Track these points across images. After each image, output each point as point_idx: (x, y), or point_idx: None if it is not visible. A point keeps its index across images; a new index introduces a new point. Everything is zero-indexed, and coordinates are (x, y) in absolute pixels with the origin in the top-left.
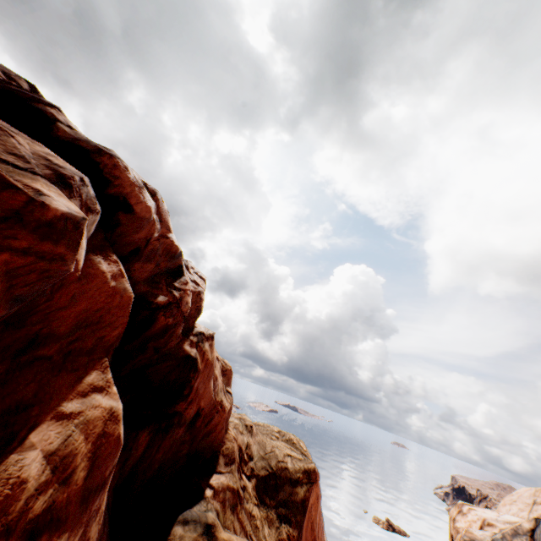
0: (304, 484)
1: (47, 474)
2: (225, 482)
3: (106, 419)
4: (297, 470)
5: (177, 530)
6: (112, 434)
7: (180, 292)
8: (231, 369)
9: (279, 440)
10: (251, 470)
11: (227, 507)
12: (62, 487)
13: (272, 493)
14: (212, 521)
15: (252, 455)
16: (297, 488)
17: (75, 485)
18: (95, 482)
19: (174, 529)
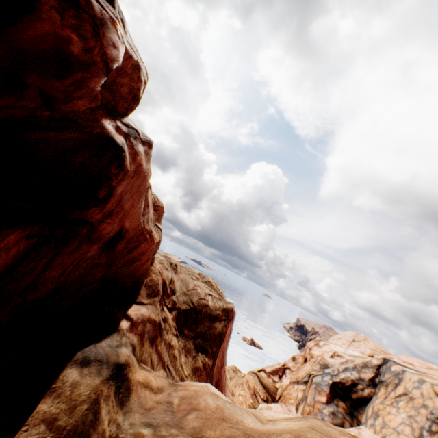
0: (223, 321)
1: None
2: (146, 314)
3: None
4: (218, 308)
5: (69, 374)
6: None
7: (102, 10)
8: (163, 207)
9: (199, 281)
10: (173, 303)
11: (146, 340)
12: None
13: (192, 326)
14: (125, 359)
15: (175, 290)
16: (215, 323)
17: None
18: None
19: (65, 373)
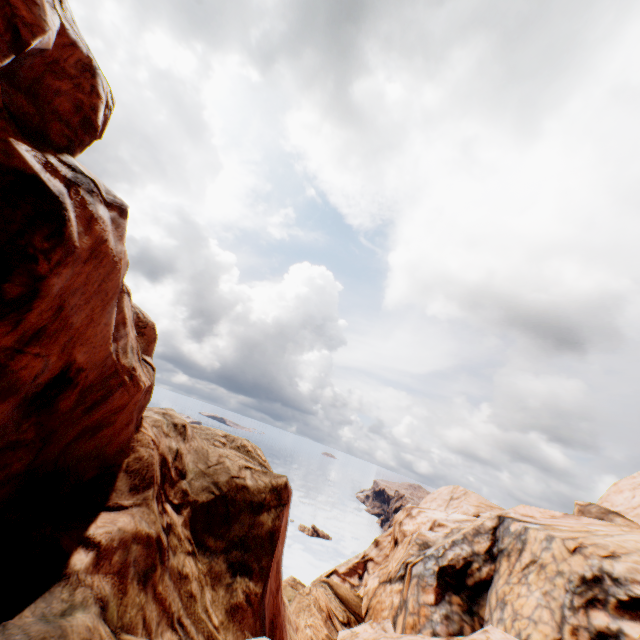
0: (273, 509)
1: None
2: (129, 527)
3: None
4: (263, 489)
5: None
6: None
7: None
8: (154, 329)
9: (226, 448)
10: (183, 495)
11: (131, 580)
12: None
13: (220, 529)
14: (83, 639)
15: (185, 470)
16: (262, 516)
17: None
18: None
19: None
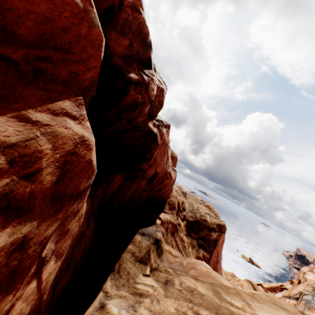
0: (216, 232)
1: (1, 164)
2: (168, 218)
3: (77, 143)
4: (213, 223)
5: (137, 237)
6: (82, 156)
7: (148, 78)
8: (176, 157)
9: (201, 205)
10: (183, 216)
11: (169, 232)
12: (22, 181)
13: (195, 231)
14: (159, 237)
15: (185, 208)
16: (211, 232)
17: (40, 185)
18: (67, 190)
19: (136, 236)
